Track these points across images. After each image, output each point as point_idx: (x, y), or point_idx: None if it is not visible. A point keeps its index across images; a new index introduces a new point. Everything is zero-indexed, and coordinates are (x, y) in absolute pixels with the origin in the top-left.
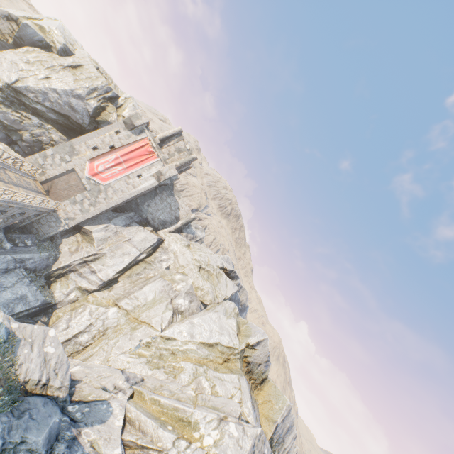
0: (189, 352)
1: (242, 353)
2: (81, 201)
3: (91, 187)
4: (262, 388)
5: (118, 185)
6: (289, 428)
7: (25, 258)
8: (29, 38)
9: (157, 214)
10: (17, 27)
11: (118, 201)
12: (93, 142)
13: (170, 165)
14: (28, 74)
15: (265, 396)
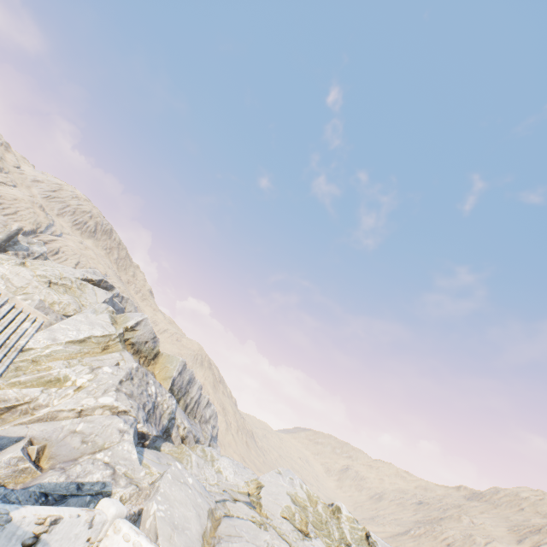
0: (55, 354)
1: (122, 337)
2: None
3: None
4: (158, 362)
5: None
6: (190, 380)
7: None
8: None
9: None
10: None
11: None
12: None
13: None
14: None
15: (161, 366)
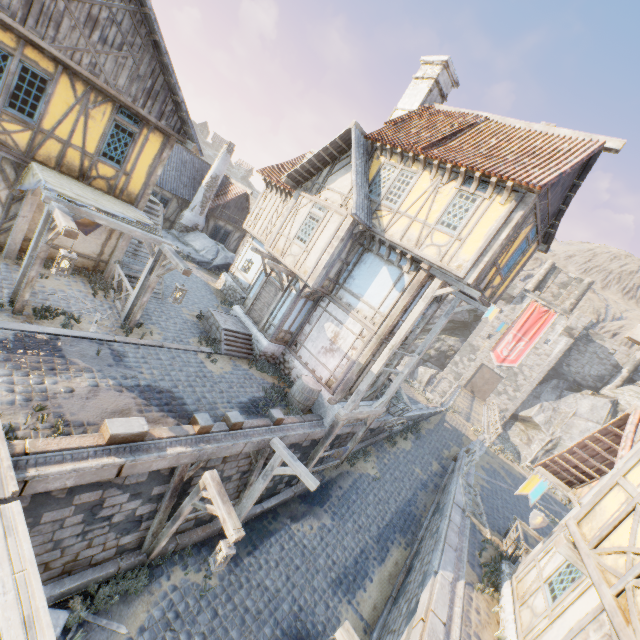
0: None
1: None
2: (503, 391)
3: (505, 374)
4: None
5: (529, 361)
6: None
7: None
8: None
9: (585, 371)
10: None
11: (538, 376)
12: (485, 332)
13: (576, 314)
14: None
15: None
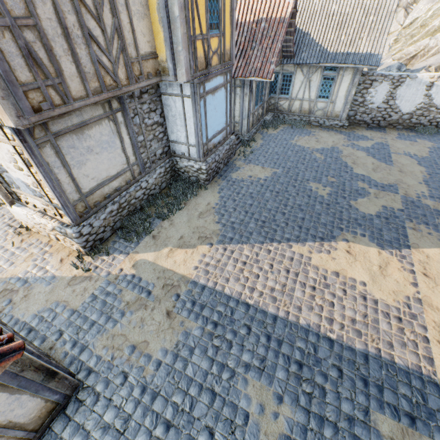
0: (436, 12)
1: None
2: None
3: None
4: None
5: None
6: None
7: None
8: None
9: None
10: None
11: None
12: None
13: None
14: None
15: None
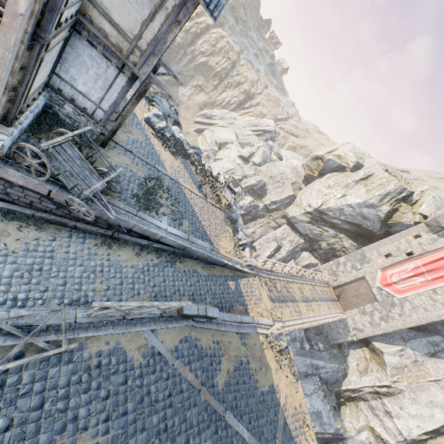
0: None
1: None
2: (370, 312)
3: (381, 298)
4: None
5: (417, 300)
6: None
7: (319, 365)
8: (329, 167)
9: None
10: (321, 162)
11: (417, 320)
12: (385, 249)
13: None
14: (329, 197)
15: None
